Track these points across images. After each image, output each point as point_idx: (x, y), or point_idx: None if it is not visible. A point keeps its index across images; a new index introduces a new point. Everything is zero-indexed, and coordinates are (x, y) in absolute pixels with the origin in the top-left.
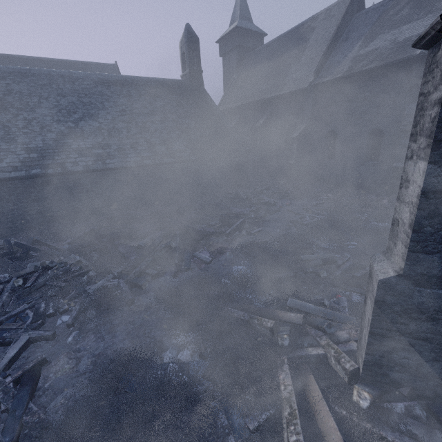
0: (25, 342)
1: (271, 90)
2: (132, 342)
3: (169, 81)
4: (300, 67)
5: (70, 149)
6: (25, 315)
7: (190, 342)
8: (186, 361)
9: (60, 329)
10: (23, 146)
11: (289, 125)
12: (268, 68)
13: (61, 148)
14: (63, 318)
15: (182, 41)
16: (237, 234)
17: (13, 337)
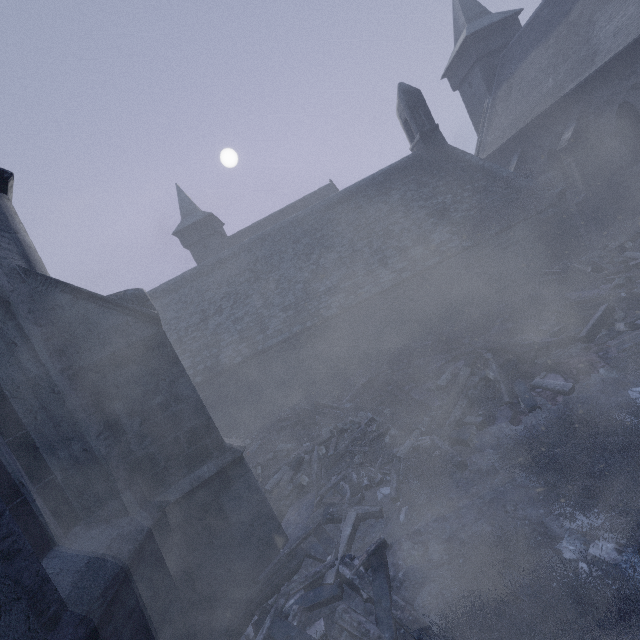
0: (355, 519)
1: (567, 80)
2: (492, 525)
3: (398, 164)
4: (619, 5)
5: (319, 293)
6: (341, 487)
7: (603, 527)
8: (610, 561)
9: (384, 505)
10: (280, 306)
11: (635, 109)
12: (547, 51)
13: (310, 296)
14: (381, 490)
15: (399, 107)
16: (604, 334)
17: (340, 513)
